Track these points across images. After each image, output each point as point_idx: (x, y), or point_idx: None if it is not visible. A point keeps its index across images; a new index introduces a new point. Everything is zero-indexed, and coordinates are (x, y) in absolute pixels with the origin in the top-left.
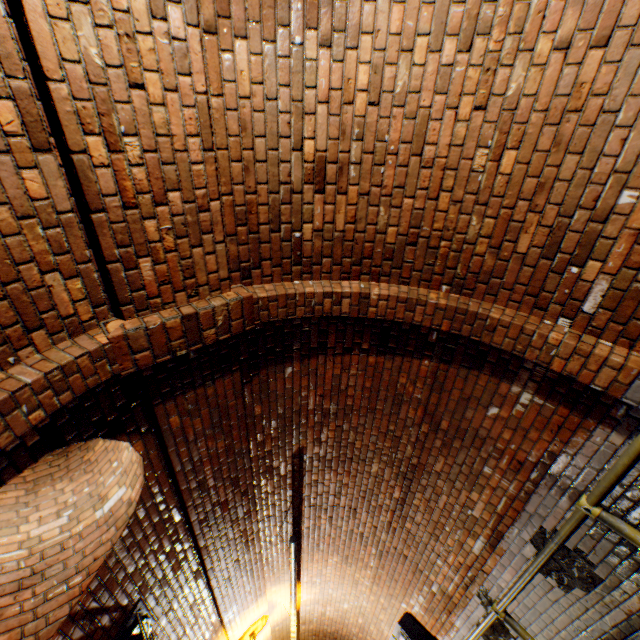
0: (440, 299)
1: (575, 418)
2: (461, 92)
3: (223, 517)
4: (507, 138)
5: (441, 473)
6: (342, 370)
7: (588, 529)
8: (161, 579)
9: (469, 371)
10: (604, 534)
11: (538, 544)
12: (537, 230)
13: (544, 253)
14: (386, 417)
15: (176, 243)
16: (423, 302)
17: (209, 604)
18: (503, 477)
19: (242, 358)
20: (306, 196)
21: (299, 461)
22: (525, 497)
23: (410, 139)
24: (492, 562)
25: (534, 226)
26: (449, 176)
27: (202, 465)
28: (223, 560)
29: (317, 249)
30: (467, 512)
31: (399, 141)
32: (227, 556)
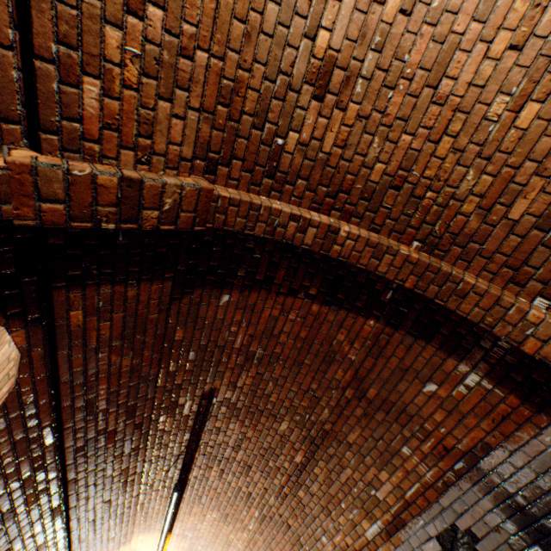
0: (412, 252)
1: (526, 411)
2: (501, 25)
3: (106, 449)
4: (535, 88)
5: (353, 445)
6: (281, 312)
7: (509, 537)
8: (5, 512)
9: (415, 340)
10: (527, 546)
11: (446, 542)
12: (538, 196)
13: (539, 223)
14: (311, 374)
15: (140, 80)
16: (394, 251)
17: (62, 547)
18: (422, 461)
19: (179, 268)
20: (302, 98)
21: (207, 403)
22: (442, 488)
23: (430, 66)
24: (384, 550)
25: (536, 192)
26: (458, 119)
27: (97, 382)
28: (92, 499)
29: (295, 166)
30: (370, 492)
31: (418, 65)
32: (98, 495)
